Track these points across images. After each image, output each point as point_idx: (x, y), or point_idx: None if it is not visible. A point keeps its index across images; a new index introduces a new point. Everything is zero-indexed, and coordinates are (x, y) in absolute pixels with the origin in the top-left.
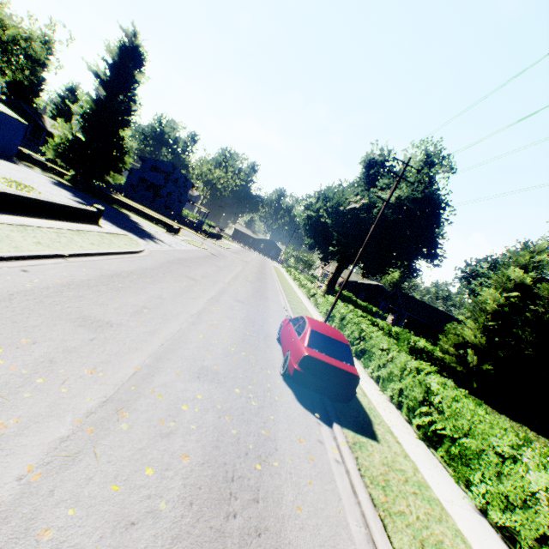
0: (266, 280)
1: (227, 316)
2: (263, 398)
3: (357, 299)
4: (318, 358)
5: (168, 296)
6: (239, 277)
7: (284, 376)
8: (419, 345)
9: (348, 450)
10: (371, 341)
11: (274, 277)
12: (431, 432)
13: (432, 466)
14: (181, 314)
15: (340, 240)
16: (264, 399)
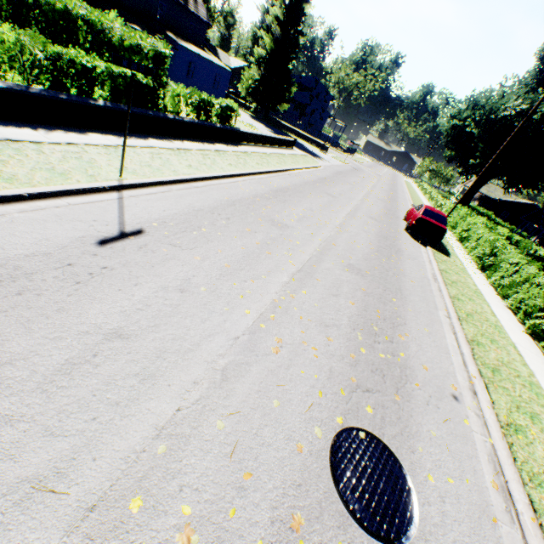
0: (396, 191)
1: (374, 204)
2: (395, 231)
3: (496, 219)
4: (425, 219)
5: (345, 191)
6: (376, 186)
7: (405, 230)
8: (538, 254)
9: (430, 252)
10: (472, 230)
11: (403, 190)
12: (485, 265)
13: (476, 273)
14: (354, 199)
15: (484, 152)
16: (396, 232)
